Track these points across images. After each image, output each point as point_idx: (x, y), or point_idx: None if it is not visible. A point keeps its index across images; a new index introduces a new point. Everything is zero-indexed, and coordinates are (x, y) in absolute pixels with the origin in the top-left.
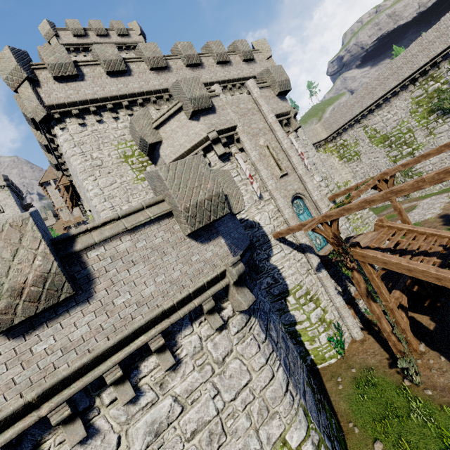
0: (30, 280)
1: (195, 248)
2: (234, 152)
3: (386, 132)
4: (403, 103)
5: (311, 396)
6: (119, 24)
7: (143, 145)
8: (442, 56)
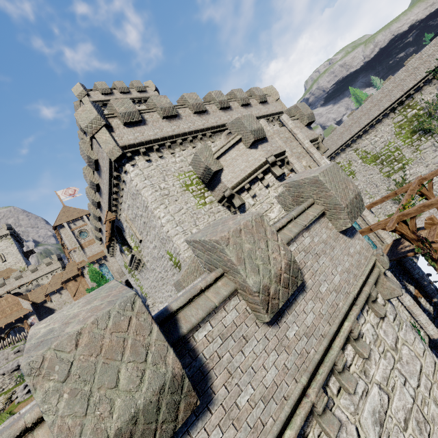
0: (283, 268)
1: (348, 242)
2: (286, 173)
3: (376, 152)
4: (387, 127)
5: None
6: (138, 83)
7: (205, 174)
8: (414, 89)
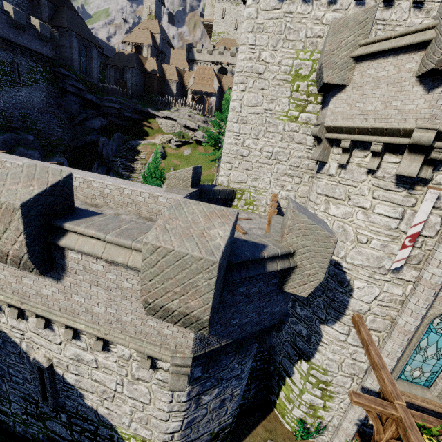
0: (11, 254)
1: None
2: (437, 182)
3: None
4: None
5: (203, 441)
6: None
7: (319, 76)
8: None
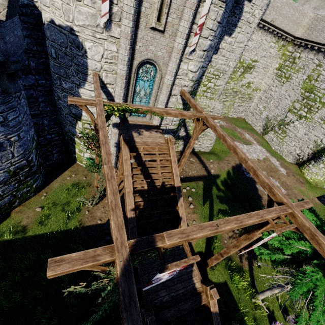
0: None
1: None
2: None
3: (318, 86)
4: None
5: (2, 177)
6: None
7: None
8: None
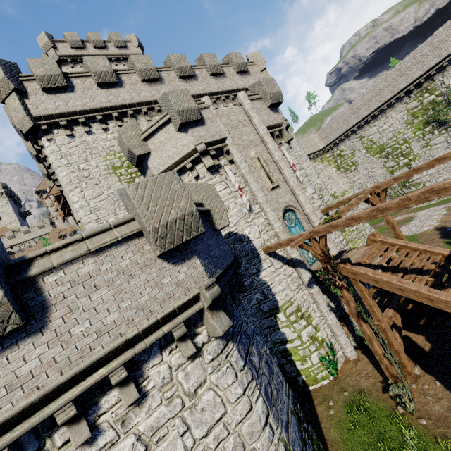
0: None
1: (167, 270)
2: (223, 164)
3: (382, 143)
4: (398, 114)
5: (295, 426)
6: (117, 37)
7: (131, 157)
8: (436, 69)
